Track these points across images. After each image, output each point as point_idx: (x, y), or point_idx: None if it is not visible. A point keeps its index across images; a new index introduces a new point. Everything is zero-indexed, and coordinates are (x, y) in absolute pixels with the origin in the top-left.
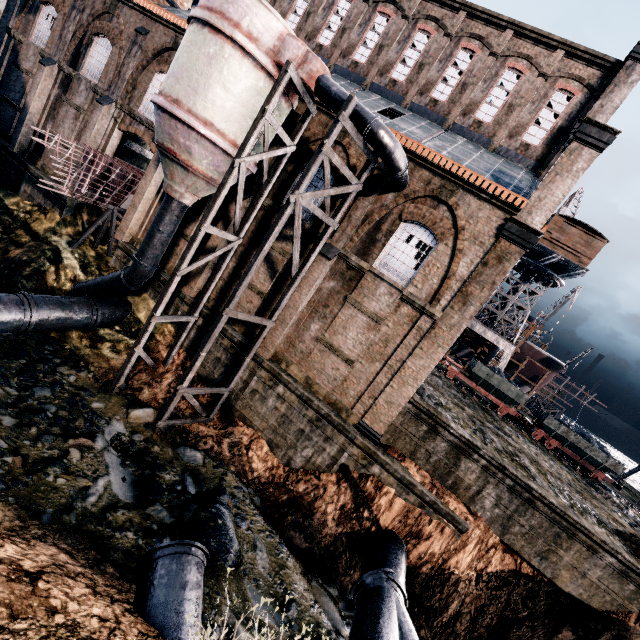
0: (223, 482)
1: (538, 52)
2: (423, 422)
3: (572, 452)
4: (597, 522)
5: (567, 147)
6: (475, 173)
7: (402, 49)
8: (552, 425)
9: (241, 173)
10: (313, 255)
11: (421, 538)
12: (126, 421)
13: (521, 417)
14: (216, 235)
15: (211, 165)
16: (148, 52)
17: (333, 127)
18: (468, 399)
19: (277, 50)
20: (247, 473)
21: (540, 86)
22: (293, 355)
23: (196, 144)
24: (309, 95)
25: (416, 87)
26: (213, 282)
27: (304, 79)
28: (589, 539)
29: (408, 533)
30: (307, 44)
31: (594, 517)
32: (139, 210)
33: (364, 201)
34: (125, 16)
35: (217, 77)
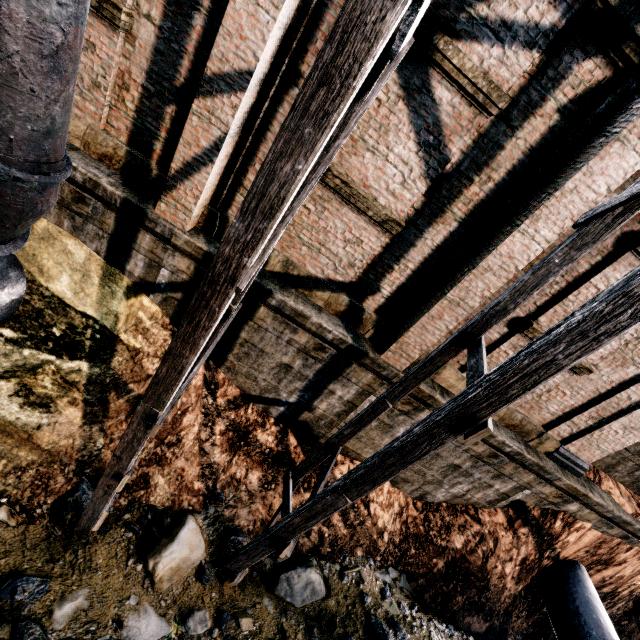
0: (367, 603)
1: None
2: None
3: None
4: None
5: None
6: None
7: None
8: None
9: None
10: None
11: (610, 564)
12: (155, 595)
13: None
14: (246, 9)
15: None
16: None
17: None
18: None
19: None
20: (377, 544)
21: None
22: None
23: None
24: None
25: None
26: None
27: None
28: None
29: (595, 561)
30: None
31: None
32: None
33: None
34: None
35: None
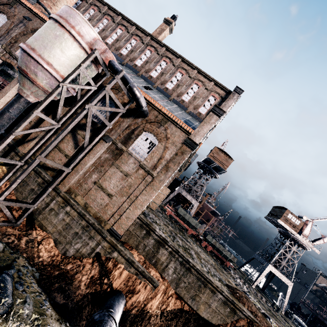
0: (14, 262)
1: (205, 80)
2: (144, 229)
3: (217, 252)
4: (218, 280)
5: (209, 114)
6: (175, 116)
7: (156, 65)
8: (209, 239)
9: (63, 91)
10: (97, 138)
11: (134, 293)
12: None
13: (197, 235)
14: (47, 122)
15: (48, 84)
16: (28, 28)
17: (112, 80)
18: (173, 225)
19: (92, 43)
20: (35, 258)
21: (205, 92)
22: (80, 190)
23: (40, 72)
24: (106, 67)
25: (160, 81)
26: (38, 144)
27: (103, 59)
28: (212, 286)
29: (128, 290)
30: (115, 51)
31: (218, 278)
32: (1, 101)
33: (127, 119)
34: (19, 9)
35: (58, 45)
